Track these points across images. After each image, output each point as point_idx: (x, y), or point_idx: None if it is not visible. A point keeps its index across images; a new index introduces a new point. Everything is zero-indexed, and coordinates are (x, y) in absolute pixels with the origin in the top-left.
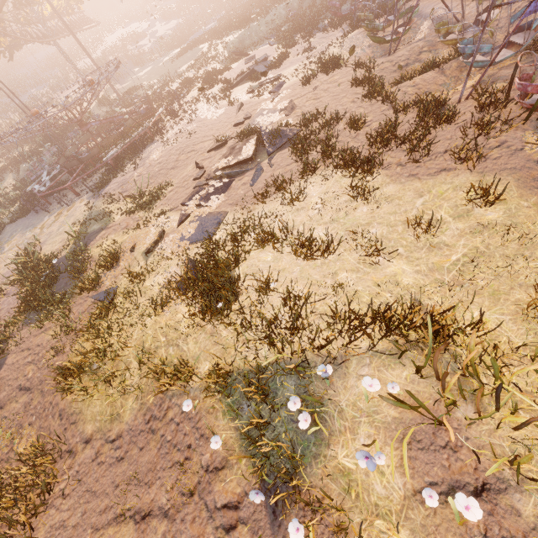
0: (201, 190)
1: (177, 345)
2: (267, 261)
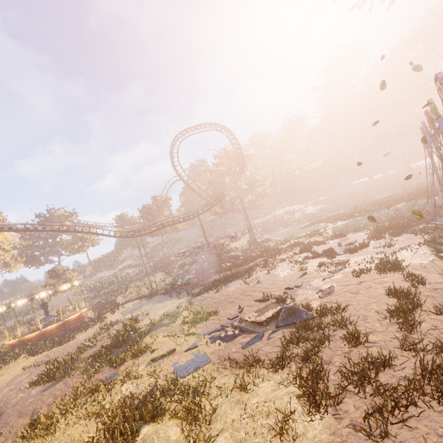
0: (221, 330)
1: None
2: (170, 438)
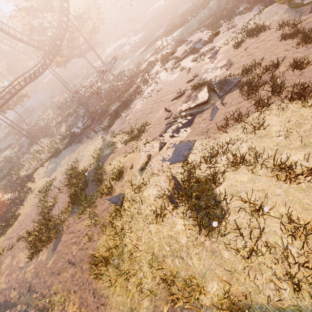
0: (171, 125)
1: (181, 257)
2: (244, 181)
